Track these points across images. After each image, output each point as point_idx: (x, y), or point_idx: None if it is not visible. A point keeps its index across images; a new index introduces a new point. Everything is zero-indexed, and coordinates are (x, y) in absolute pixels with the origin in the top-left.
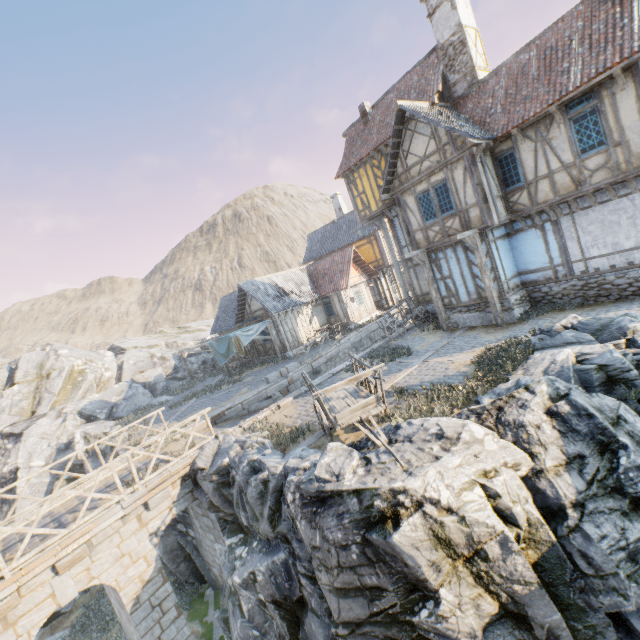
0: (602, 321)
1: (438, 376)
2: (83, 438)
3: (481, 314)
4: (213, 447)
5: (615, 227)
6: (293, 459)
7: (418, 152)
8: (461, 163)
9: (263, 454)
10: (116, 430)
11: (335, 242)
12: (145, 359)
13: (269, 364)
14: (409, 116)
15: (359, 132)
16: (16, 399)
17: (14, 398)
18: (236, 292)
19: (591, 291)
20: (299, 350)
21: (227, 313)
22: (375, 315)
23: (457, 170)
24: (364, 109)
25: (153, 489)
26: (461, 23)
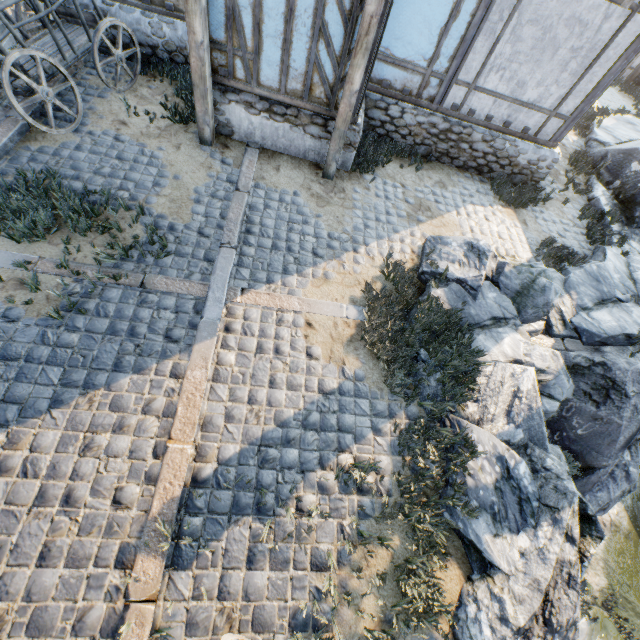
0: (524, 277)
1: (311, 394)
2: None
3: (294, 132)
4: None
5: (548, 54)
6: None
7: None
8: None
9: None
10: None
11: None
12: None
13: None
14: None
15: None
16: None
17: None
18: None
19: (445, 144)
20: None
21: None
22: None
23: None
24: None
25: None
26: None
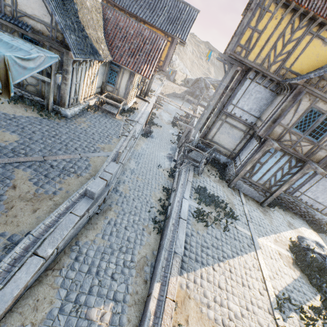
0: None
1: (291, 277)
2: None
3: (254, 191)
4: None
5: (326, 193)
6: None
7: None
8: None
9: None
10: None
11: (135, 3)
12: None
13: (30, 110)
14: None
15: None
16: None
17: None
18: None
19: (291, 205)
20: (77, 111)
21: None
22: (135, 101)
23: None
24: None
25: None
26: None
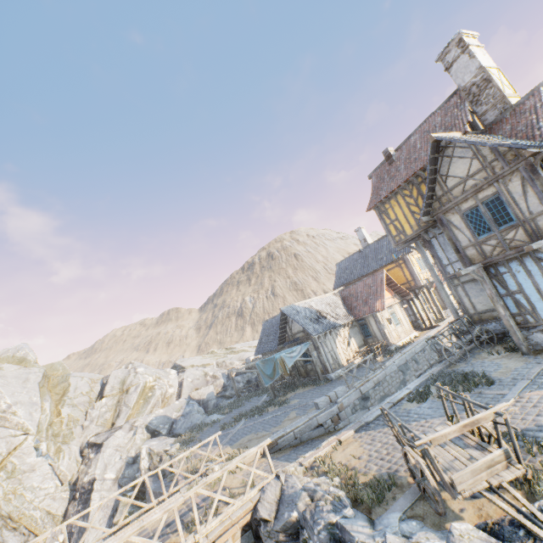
0: None
1: None
2: (147, 454)
3: None
4: (275, 490)
5: None
6: (392, 536)
7: (459, 173)
8: (516, 174)
9: (343, 515)
10: (175, 449)
11: (363, 268)
12: (200, 377)
13: (311, 386)
14: (444, 145)
15: (385, 171)
16: (102, 410)
17: (101, 410)
18: (276, 316)
19: None
20: (340, 372)
21: (269, 335)
22: (413, 336)
23: (512, 182)
24: (388, 153)
25: (213, 541)
26: (482, 66)
